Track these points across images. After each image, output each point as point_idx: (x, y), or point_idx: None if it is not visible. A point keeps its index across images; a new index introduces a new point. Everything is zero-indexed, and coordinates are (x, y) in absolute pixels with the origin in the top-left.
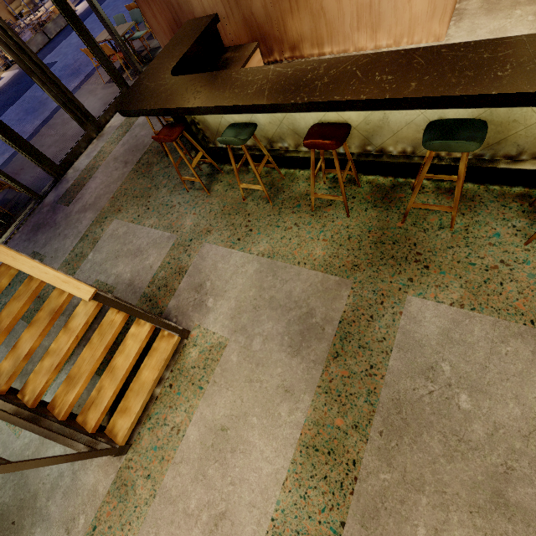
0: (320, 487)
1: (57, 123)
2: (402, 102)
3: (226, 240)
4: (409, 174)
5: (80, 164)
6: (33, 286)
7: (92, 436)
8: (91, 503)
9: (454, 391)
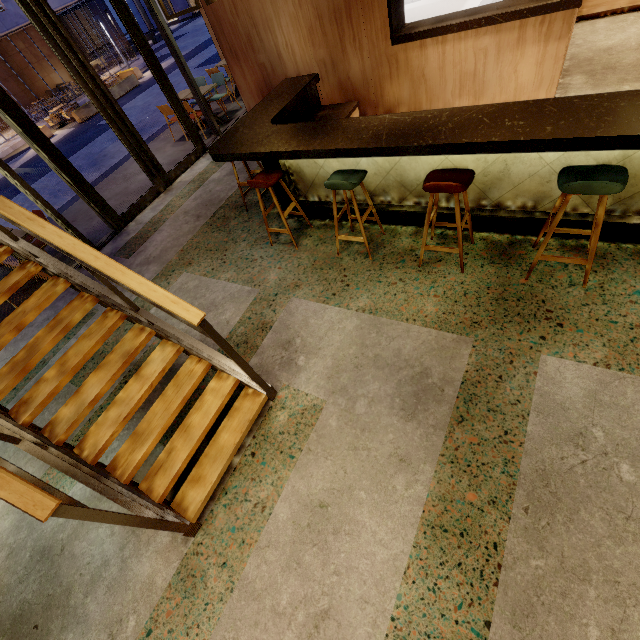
0: (453, 577)
1: (118, 177)
2: (538, 144)
3: (318, 295)
4: (529, 231)
5: (144, 217)
6: (109, 324)
7: (159, 507)
8: (146, 600)
9: (612, 460)
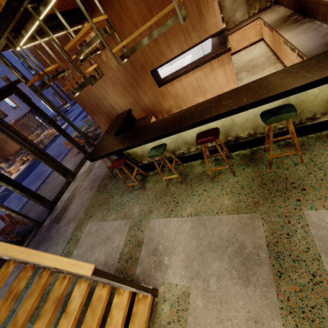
0: None
1: (50, 180)
2: (243, 107)
3: (163, 213)
4: (258, 144)
5: (64, 197)
6: (43, 282)
7: None
8: None
9: None
